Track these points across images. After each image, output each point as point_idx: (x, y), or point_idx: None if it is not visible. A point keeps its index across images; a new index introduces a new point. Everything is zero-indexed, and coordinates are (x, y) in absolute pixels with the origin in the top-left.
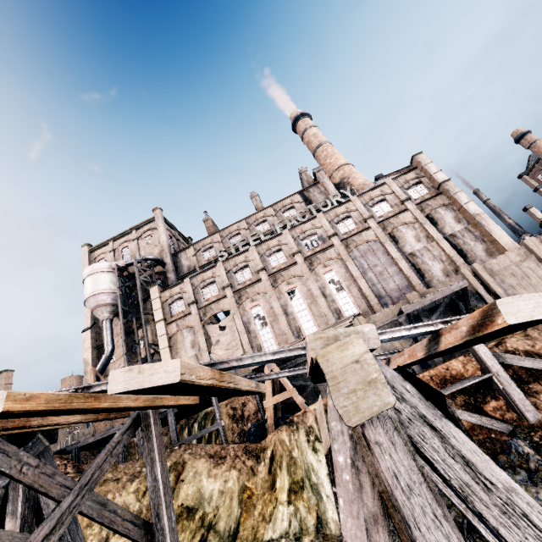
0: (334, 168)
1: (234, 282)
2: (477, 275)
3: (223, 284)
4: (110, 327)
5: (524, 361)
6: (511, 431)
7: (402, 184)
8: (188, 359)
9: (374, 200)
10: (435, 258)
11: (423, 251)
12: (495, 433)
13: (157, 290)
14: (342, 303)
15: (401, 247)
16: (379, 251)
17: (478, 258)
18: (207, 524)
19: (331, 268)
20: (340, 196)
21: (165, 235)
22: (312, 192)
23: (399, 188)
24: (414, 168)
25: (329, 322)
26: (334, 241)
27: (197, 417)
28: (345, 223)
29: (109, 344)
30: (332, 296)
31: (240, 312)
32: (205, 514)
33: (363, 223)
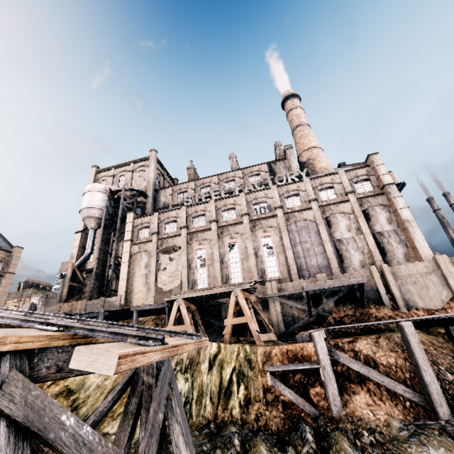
0: (304, 148)
1: (190, 225)
2: (383, 274)
3: (181, 225)
4: (93, 235)
5: (354, 363)
6: (317, 416)
7: (352, 177)
8: (140, 276)
9: (323, 185)
10: (358, 249)
11: (349, 240)
12: (305, 413)
13: (132, 216)
14: (269, 265)
15: (332, 232)
16: (313, 231)
17: (396, 259)
18: (75, 406)
19: (269, 234)
20: (295, 175)
21: (153, 173)
22: (278, 165)
23: (347, 180)
24: (367, 166)
25: (252, 278)
26: (278, 212)
27: (130, 322)
28: (293, 200)
29: (89, 247)
30: (262, 258)
31: (187, 250)
32: (78, 398)
33: (308, 203)
